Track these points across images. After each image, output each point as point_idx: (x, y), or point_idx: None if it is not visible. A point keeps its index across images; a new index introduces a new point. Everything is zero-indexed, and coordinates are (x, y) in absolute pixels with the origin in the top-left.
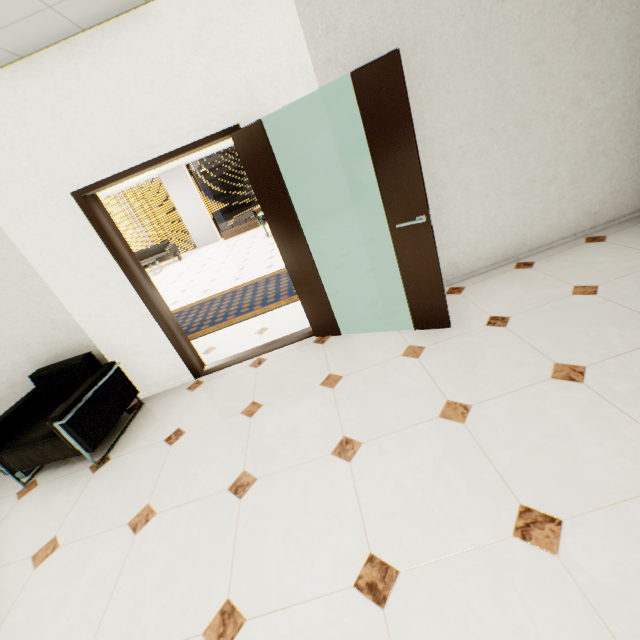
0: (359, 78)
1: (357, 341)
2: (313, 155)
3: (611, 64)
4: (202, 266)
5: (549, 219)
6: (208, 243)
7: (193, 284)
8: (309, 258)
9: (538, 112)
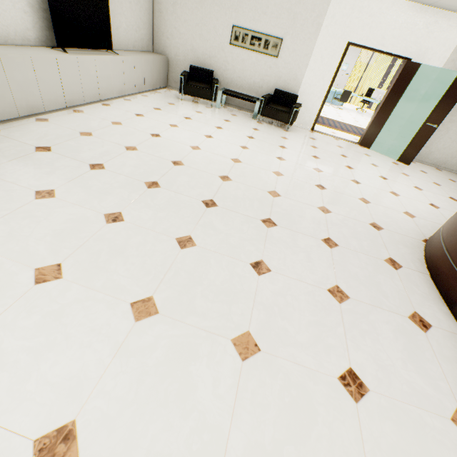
0: None
1: (375, 153)
2: (420, 85)
3: None
4: None
5: None
6: None
7: None
8: (388, 116)
9: None
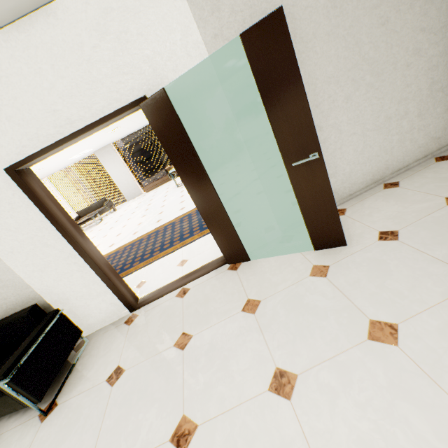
0: (248, 38)
1: (266, 265)
2: (211, 115)
3: (440, 19)
4: (131, 214)
5: (404, 146)
6: (134, 196)
7: (125, 228)
8: (217, 200)
9: (388, 62)
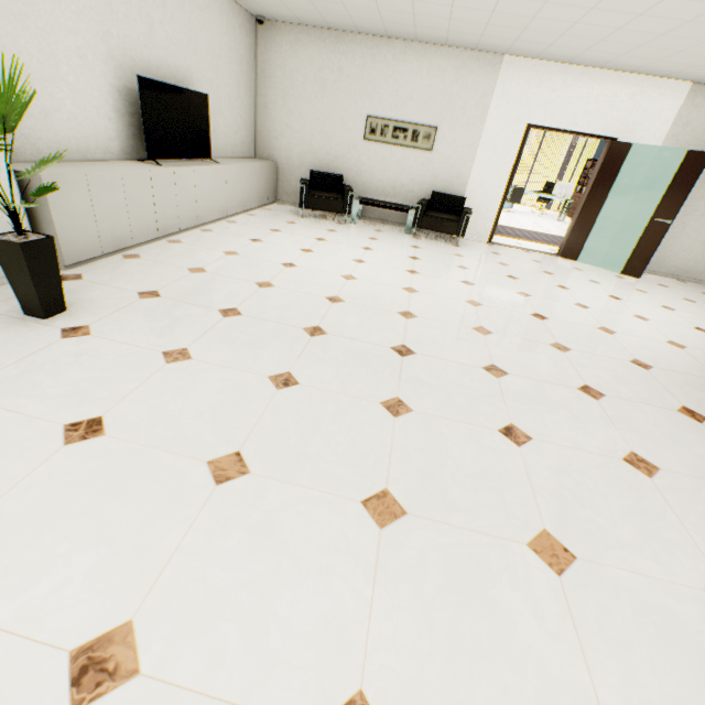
0: (690, 154)
1: (587, 266)
2: (634, 170)
3: None
4: None
5: None
6: None
7: None
8: (596, 215)
9: None
